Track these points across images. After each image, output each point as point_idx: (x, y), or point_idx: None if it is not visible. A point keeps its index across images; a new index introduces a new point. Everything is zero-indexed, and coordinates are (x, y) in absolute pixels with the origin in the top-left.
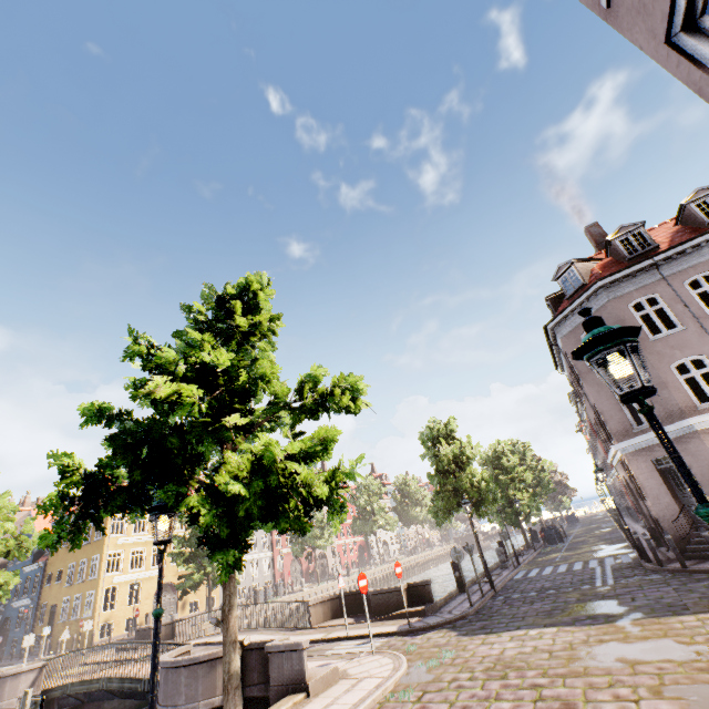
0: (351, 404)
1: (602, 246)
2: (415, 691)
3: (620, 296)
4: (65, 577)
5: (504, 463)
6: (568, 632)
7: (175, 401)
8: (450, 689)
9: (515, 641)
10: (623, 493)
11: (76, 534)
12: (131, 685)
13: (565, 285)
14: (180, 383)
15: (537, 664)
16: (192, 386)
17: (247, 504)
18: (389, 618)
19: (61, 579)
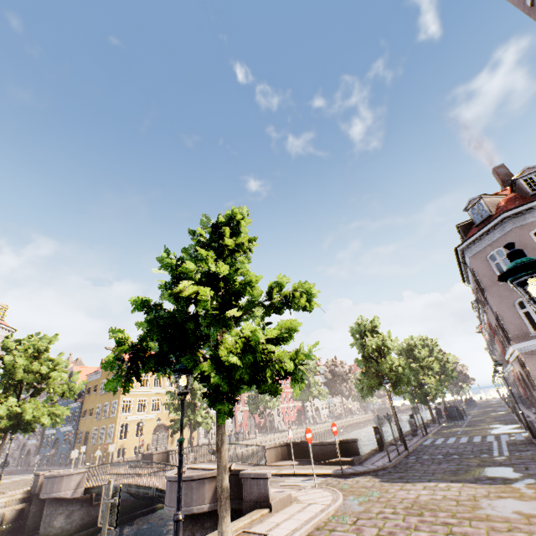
0: (307, 304)
1: (507, 184)
2: (351, 517)
3: (523, 225)
4: (95, 414)
5: (416, 354)
6: (471, 487)
7: (191, 298)
8: (378, 518)
9: (427, 490)
10: (516, 384)
11: (126, 384)
12: (144, 490)
13: (474, 215)
14: (199, 286)
15: (447, 508)
16: (207, 288)
17: (241, 371)
18: (325, 464)
19: (92, 415)
